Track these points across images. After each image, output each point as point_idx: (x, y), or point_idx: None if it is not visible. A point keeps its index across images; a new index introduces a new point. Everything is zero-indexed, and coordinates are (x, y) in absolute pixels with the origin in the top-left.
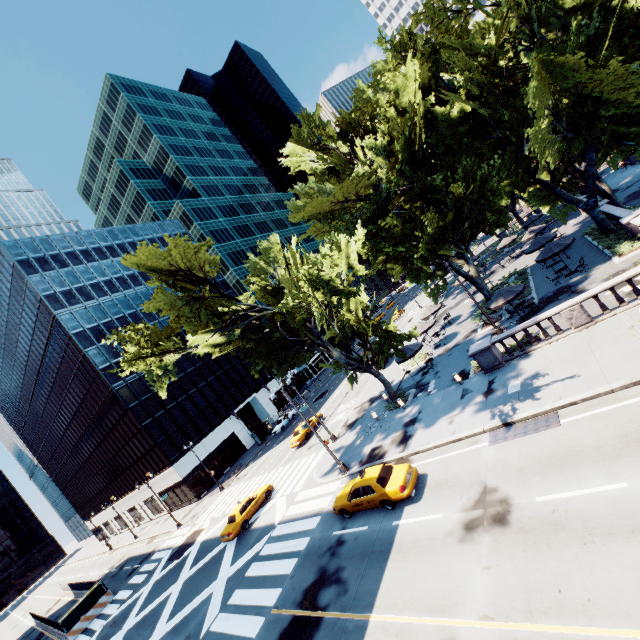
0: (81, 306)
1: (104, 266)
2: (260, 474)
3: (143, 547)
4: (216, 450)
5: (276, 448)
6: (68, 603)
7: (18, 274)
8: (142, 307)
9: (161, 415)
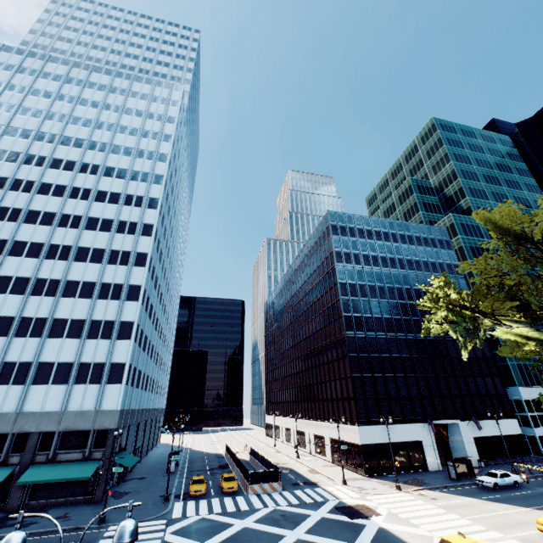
0: (351, 266)
1: (376, 245)
2: (465, 517)
3: (305, 471)
4: (398, 444)
5: (488, 503)
6: (245, 460)
7: (326, 233)
8: (389, 285)
9: (367, 377)
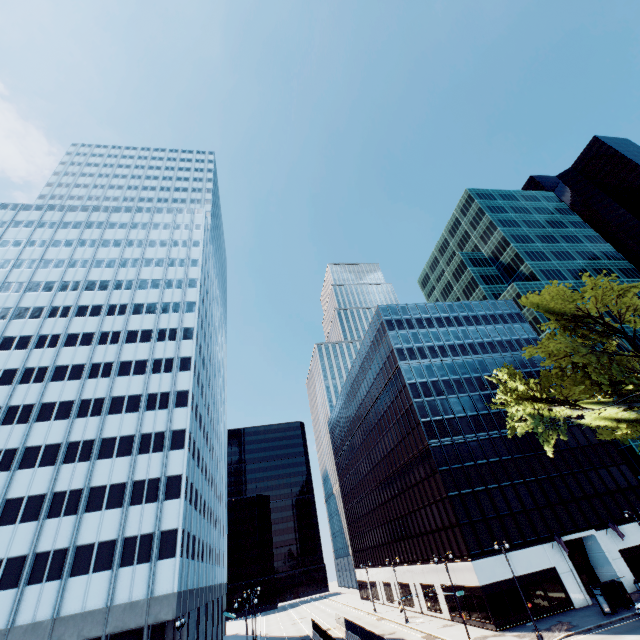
0: (417, 362)
1: (440, 333)
2: None
3: (419, 638)
4: (527, 577)
5: None
6: (340, 638)
7: (382, 329)
8: (465, 375)
9: (467, 493)
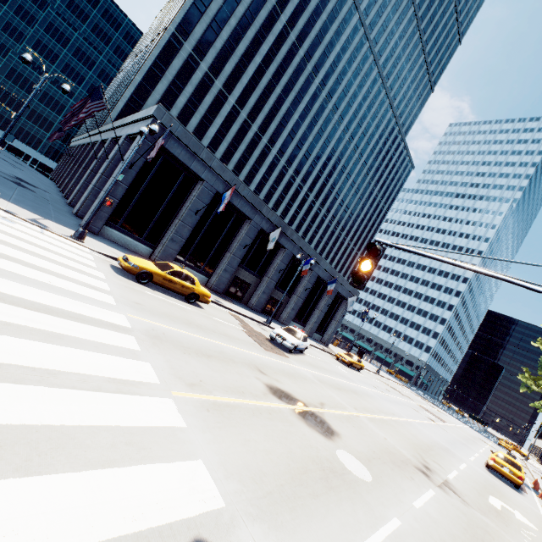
0: None
1: None
2: None
3: None
4: None
5: None
6: None
7: None
8: None
9: None
